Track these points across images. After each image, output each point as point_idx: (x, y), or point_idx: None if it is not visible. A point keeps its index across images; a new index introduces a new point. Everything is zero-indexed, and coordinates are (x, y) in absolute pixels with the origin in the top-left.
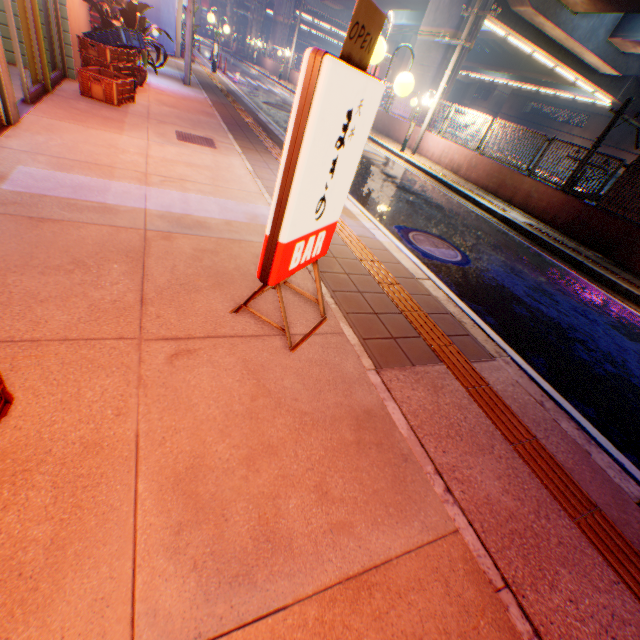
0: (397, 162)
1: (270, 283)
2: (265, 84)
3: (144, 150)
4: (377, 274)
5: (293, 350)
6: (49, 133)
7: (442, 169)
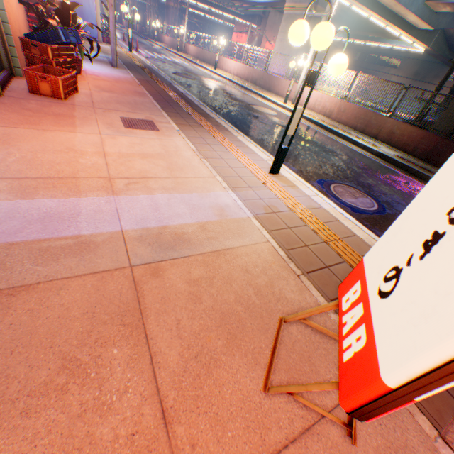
0: (284, 112)
1: (366, 420)
2: (168, 56)
3: (99, 147)
4: (348, 257)
5: (354, 440)
6: (5, 145)
7: (317, 114)
